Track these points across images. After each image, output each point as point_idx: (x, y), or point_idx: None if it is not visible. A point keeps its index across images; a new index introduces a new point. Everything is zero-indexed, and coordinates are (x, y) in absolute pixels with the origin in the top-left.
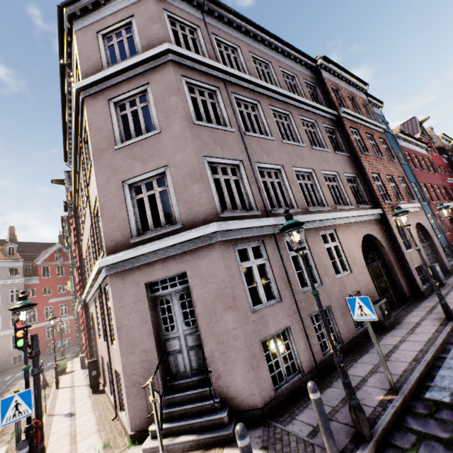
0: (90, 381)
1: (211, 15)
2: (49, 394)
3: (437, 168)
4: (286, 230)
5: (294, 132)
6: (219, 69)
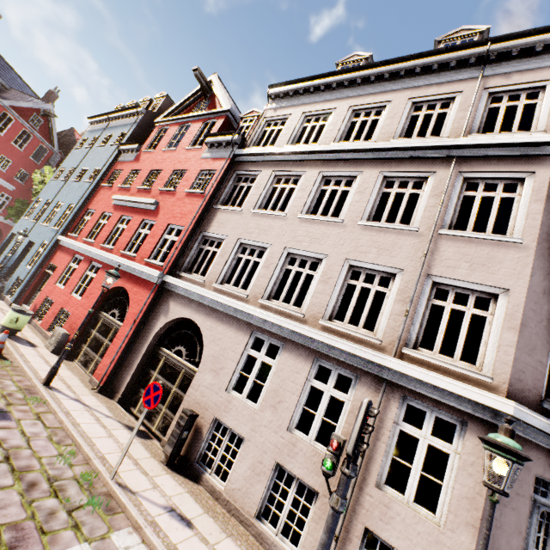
0: (175, 444)
1: None
2: (30, 389)
3: None
4: None
5: None
6: None
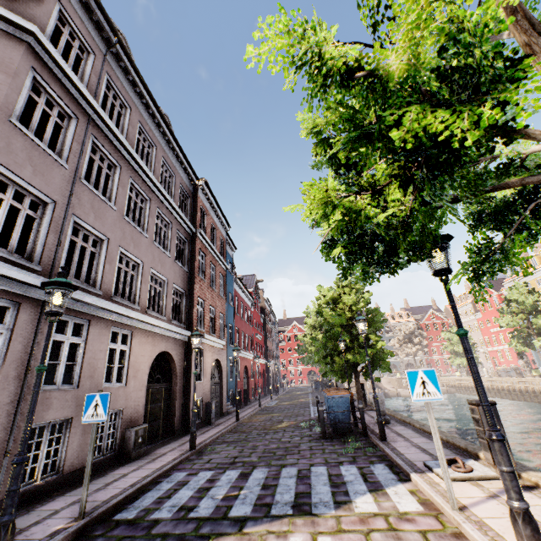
0: None
1: (118, 61)
2: None
3: (254, 322)
4: (49, 286)
5: (144, 218)
6: (91, 104)
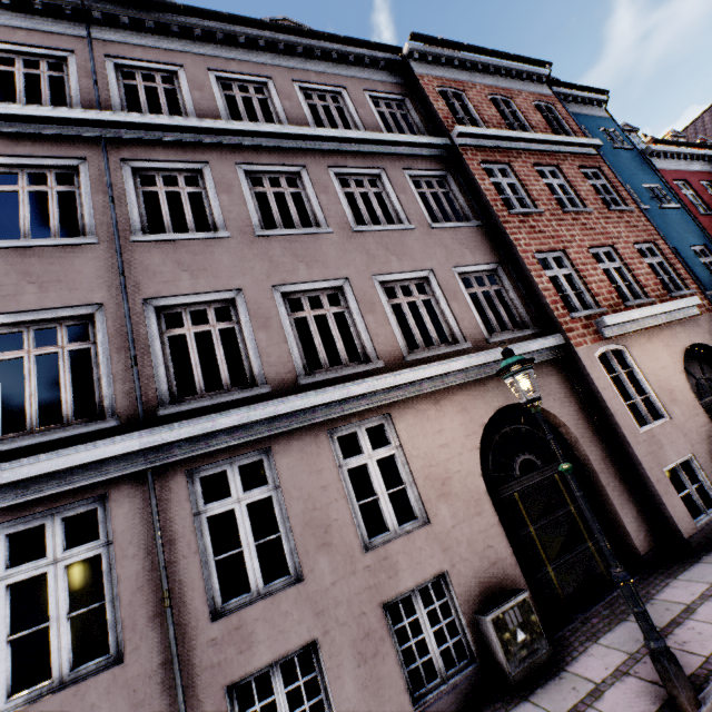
0: None
1: (119, 25)
2: None
3: None
4: None
5: (310, 206)
6: (85, 121)
